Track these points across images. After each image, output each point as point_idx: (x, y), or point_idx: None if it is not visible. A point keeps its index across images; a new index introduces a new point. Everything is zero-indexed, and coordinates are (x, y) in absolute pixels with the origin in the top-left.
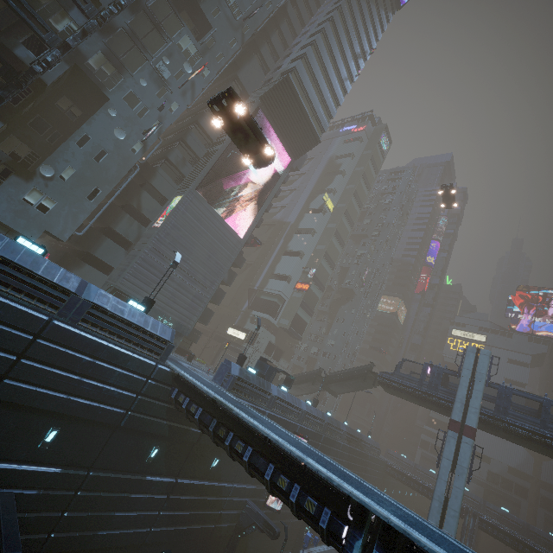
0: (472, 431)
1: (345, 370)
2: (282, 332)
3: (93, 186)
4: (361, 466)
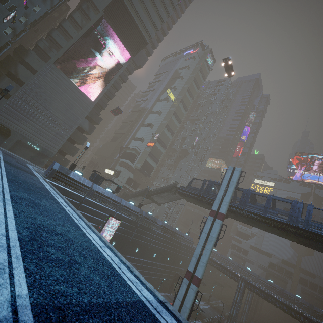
0: (221, 215)
1: (161, 187)
2: (138, 172)
3: None
4: (175, 248)
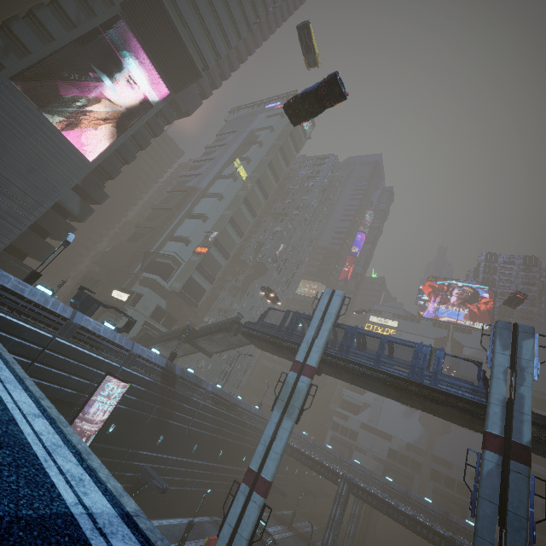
0: (310, 370)
1: (214, 323)
2: (177, 297)
3: None
4: (235, 433)
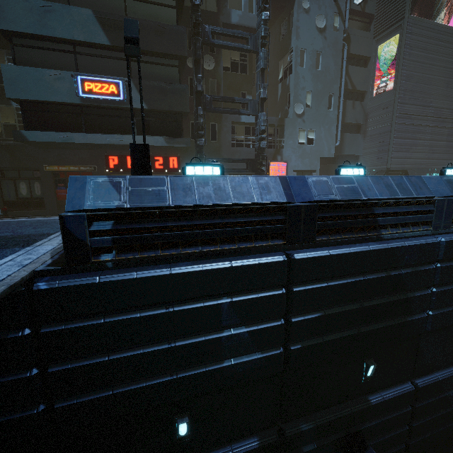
0: None
1: None
2: None
3: (326, 95)
4: None
